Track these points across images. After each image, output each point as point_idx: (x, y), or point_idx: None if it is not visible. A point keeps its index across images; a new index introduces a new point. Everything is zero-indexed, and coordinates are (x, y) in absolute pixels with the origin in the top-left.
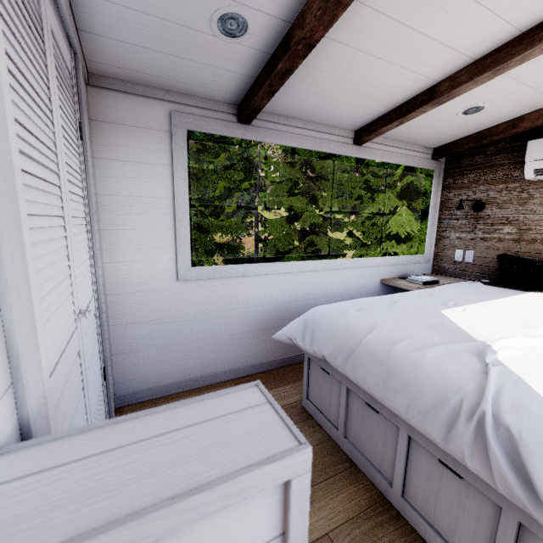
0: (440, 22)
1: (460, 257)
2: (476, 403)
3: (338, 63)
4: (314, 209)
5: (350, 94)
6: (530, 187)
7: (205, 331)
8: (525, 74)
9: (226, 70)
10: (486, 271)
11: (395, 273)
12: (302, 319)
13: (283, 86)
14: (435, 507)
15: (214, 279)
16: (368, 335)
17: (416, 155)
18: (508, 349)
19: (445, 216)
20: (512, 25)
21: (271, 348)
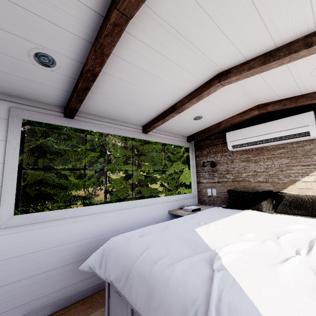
0: (165, 73)
1: (210, 193)
2: (205, 314)
3: (120, 88)
4: (139, 172)
5: (133, 106)
6: (233, 154)
7: (22, 271)
8: (214, 102)
9: (50, 86)
10: (224, 200)
11: (177, 206)
12: (101, 249)
13: (91, 99)
14: None
15: (36, 223)
16: (140, 257)
17: (178, 139)
18: (229, 254)
19: (199, 171)
20: (199, 79)
21: (88, 276)
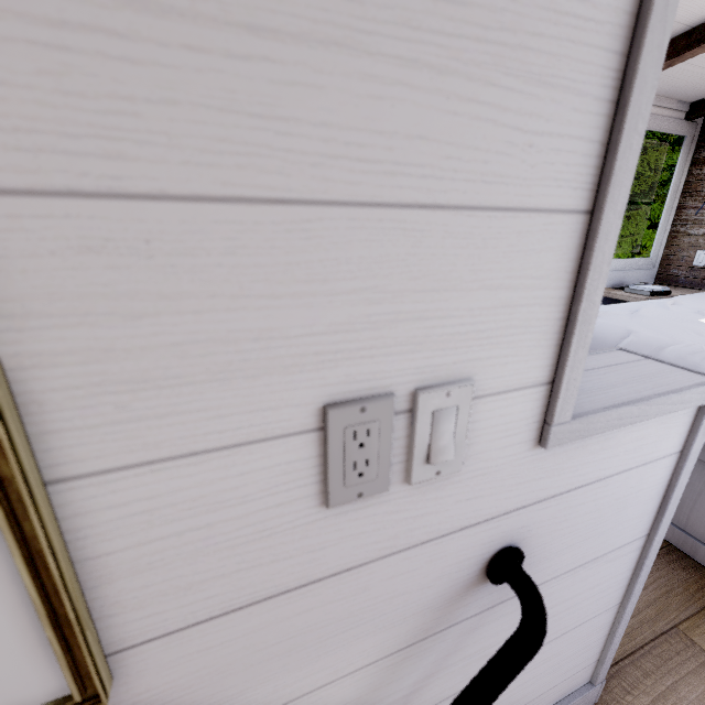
0: None
1: (702, 261)
2: None
3: None
4: None
5: None
6: None
7: None
8: None
9: None
10: None
11: (609, 282)
12: None
13: None
14: (691, 512)
15: None
16: (623, 341)
17: (664, 114)
18: None
19: (689, 204)
20: None
21: None
